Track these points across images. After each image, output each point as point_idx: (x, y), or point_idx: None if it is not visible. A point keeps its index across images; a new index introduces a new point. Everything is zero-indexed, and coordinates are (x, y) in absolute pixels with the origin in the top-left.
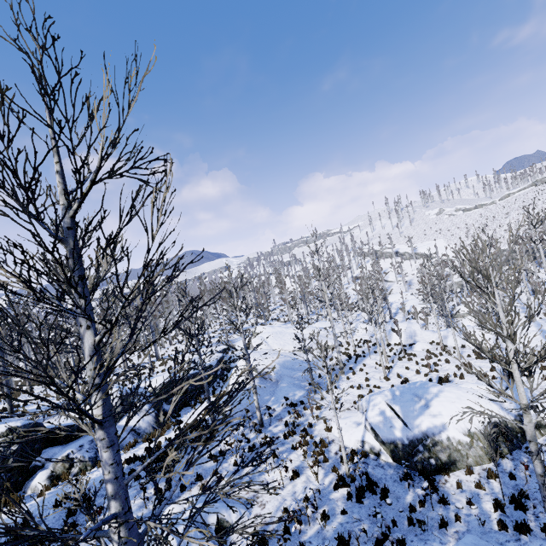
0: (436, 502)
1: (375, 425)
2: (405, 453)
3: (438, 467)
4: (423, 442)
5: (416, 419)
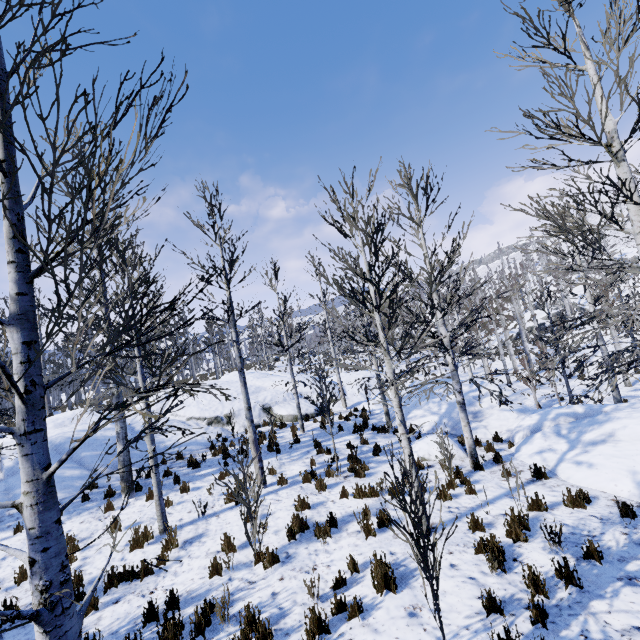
0: None
1: None
2: None
3: None
4: None
5: None
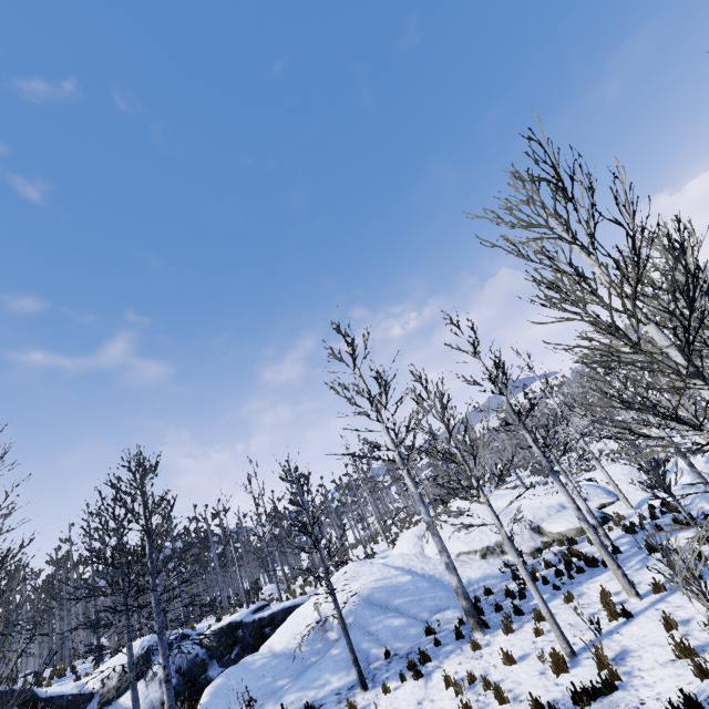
0: None
1: None
2: None
3: None
4: None
5: None
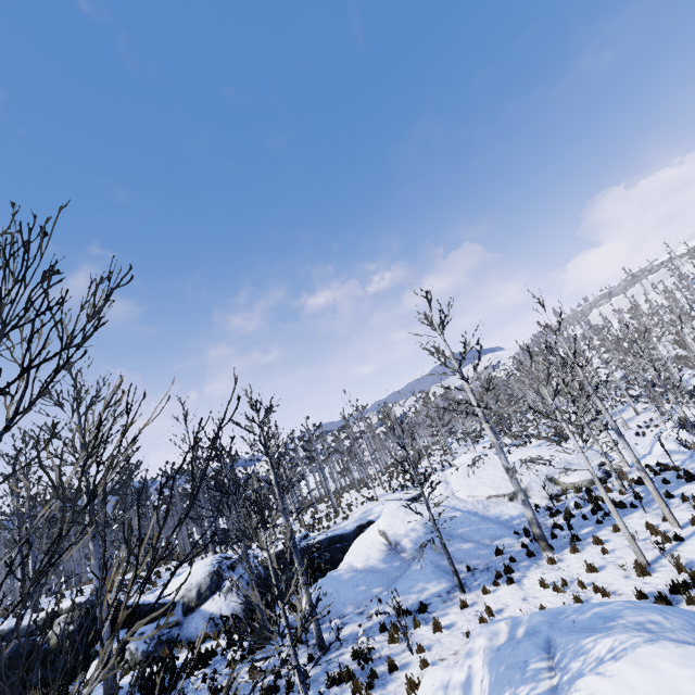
0: None
1: None
2: None
3: None
4: None
5: None
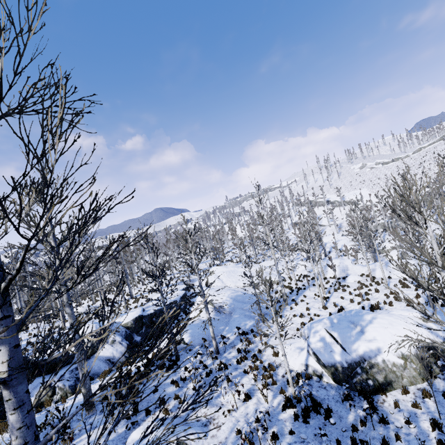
0: (376, 422)
1: (317, 350)
2: (345, 375)
3: (376, 387)
4: (361, 365)
5: (353, 344)
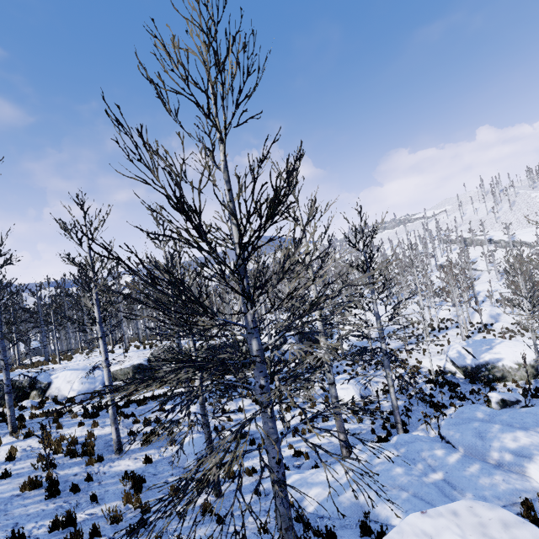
0: (488, 390)
1: (453, 358)
2: (473, 372)
3: (494, 379)
4: (485, 366)
5: (482, 354)
